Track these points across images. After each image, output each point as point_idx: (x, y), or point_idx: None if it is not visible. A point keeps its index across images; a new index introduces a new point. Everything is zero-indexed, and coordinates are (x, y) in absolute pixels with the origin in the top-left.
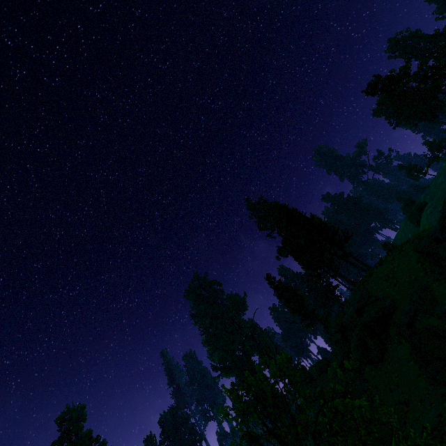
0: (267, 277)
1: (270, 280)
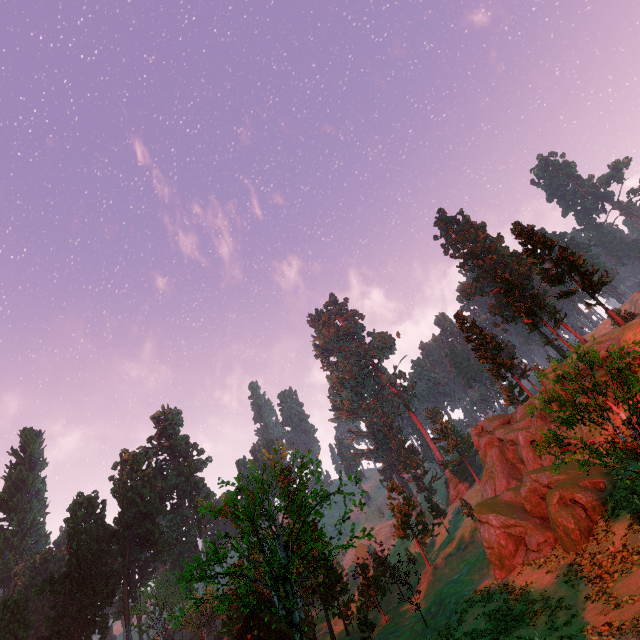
0: (458, 314)
1: (459, 319)
